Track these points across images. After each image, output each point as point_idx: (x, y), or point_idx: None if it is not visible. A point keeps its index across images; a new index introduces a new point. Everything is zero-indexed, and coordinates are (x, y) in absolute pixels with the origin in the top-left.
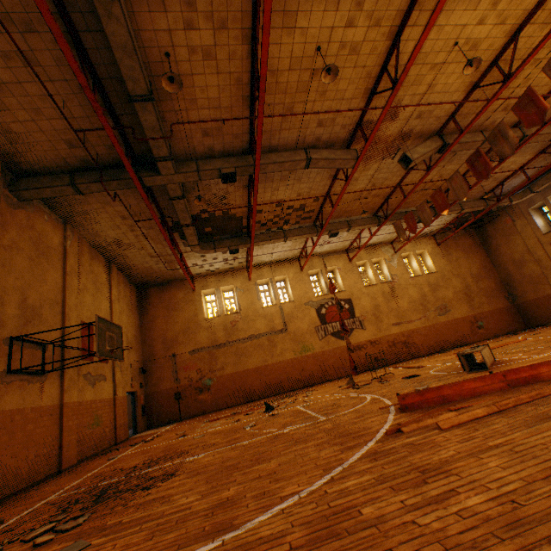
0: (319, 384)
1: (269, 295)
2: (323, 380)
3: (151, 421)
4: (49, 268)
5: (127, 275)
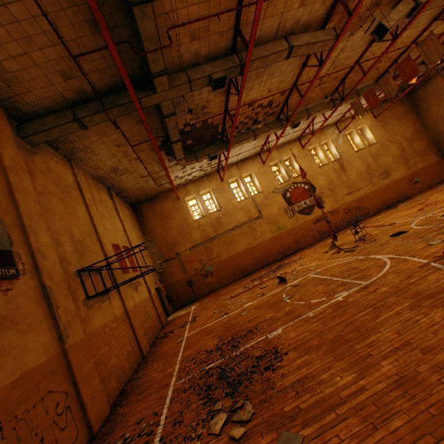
0: (296, 253)
1: (240, 191)
2: (298, 249)
3: (175, 305)
4: (75, 205)
5: (123, 197)
